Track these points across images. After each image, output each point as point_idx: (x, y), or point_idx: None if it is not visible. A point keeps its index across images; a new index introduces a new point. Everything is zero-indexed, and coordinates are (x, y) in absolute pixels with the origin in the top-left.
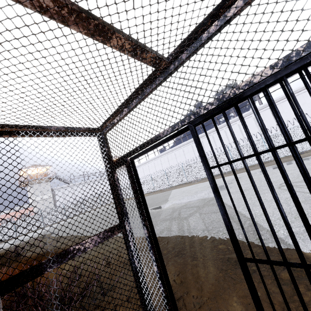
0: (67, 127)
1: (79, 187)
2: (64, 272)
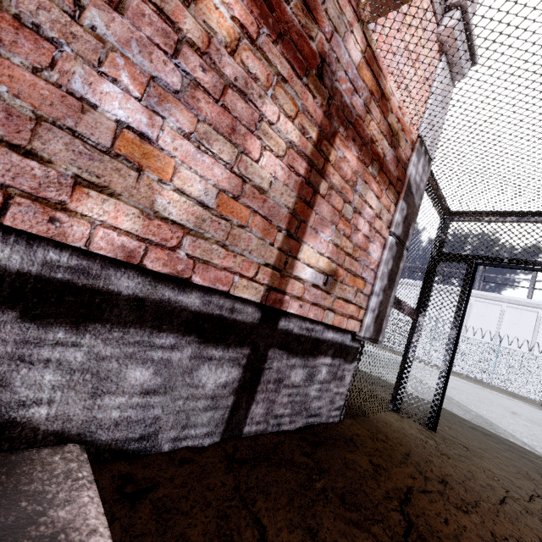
0: (443, 196)
1: None
2: None
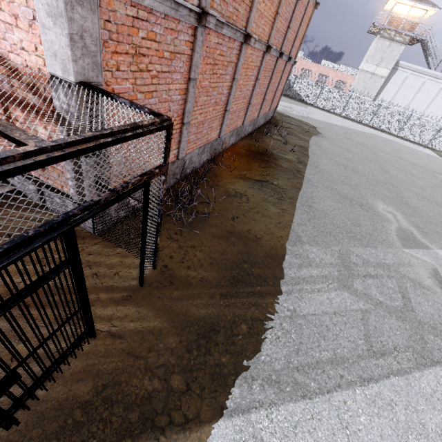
0: (132, 103)
1: (438, 85)
2: (229, 187)
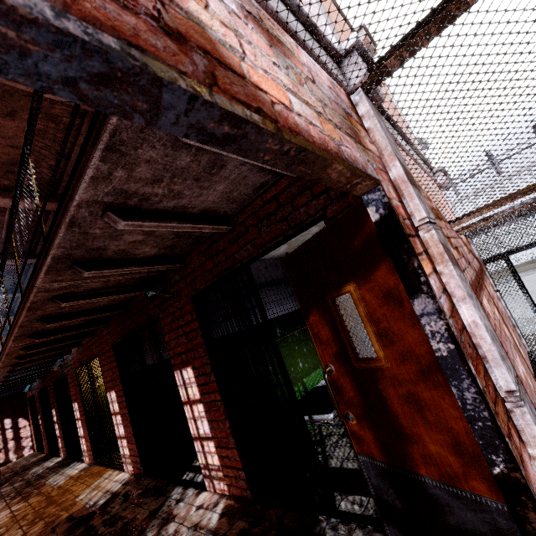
0: None
1: None
2: None
